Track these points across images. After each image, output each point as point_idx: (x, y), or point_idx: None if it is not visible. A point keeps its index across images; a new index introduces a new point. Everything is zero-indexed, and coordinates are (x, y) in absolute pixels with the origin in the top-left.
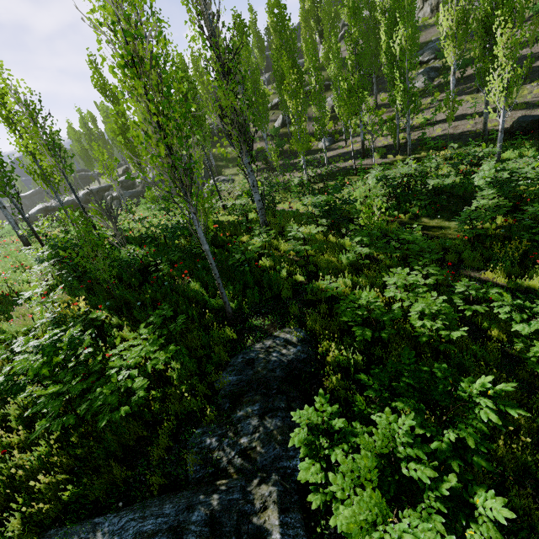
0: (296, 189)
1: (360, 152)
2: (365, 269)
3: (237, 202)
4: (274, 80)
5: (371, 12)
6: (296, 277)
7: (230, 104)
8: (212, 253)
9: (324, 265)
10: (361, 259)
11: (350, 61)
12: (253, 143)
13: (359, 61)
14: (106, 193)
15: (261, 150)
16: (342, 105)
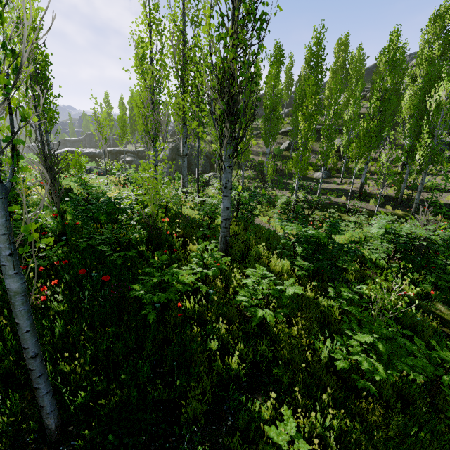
0: (281, 207)
1: (354, 192)
2: (362, 403)
3: (208, 200)
4: (291, 115)
5: (399, 78)
6: (231, 364)
7: (227, 65)
8: (135, 257)
9: (288, 355)
10: (349, 354)
11: (374, 106)
12: (257, 156)
13: (383, 108)
14: (122, 156)
15: (261, 163)
16: (355, 142)
